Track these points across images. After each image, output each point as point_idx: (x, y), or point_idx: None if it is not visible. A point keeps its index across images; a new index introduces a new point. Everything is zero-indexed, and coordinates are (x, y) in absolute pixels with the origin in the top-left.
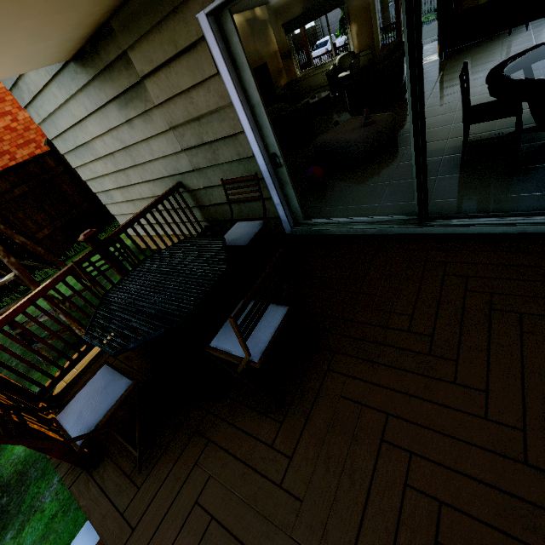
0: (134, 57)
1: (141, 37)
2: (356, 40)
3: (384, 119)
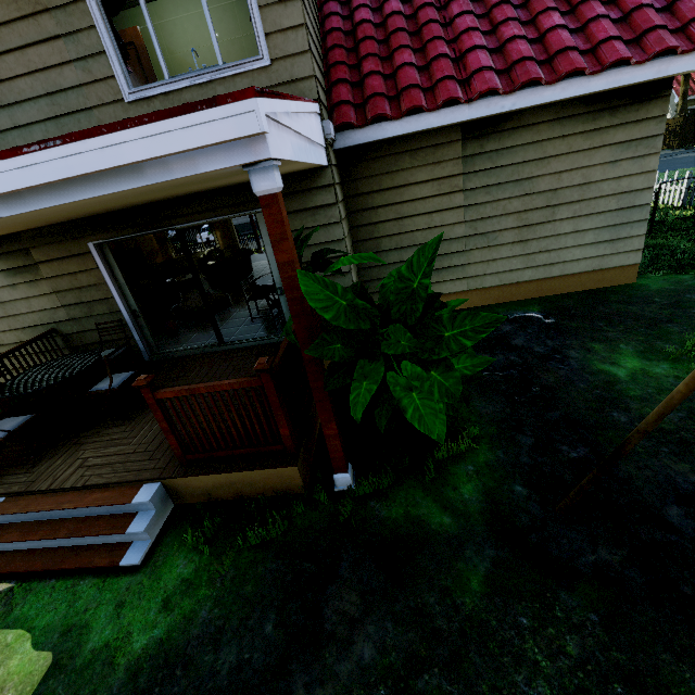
0: (35, 252)
1: (44, 244)
2: (221, 241)
3: (220, 296)
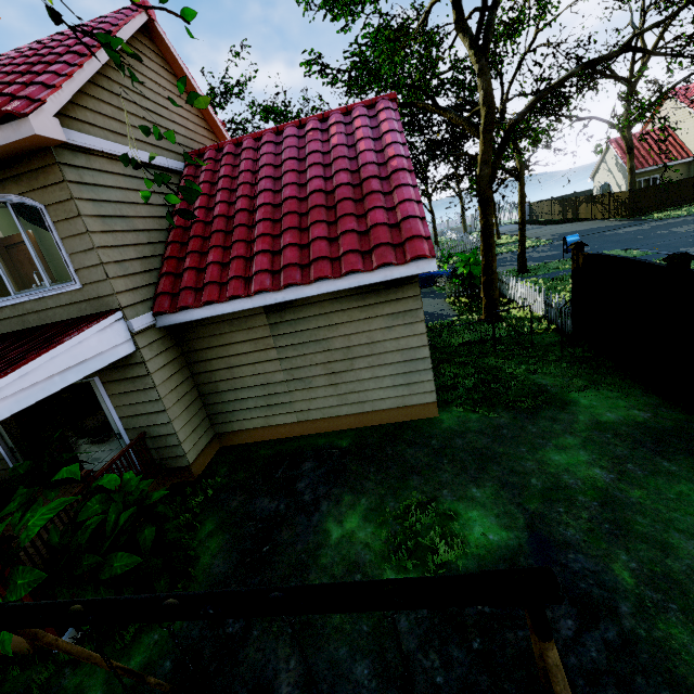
0: None
1: None
2: None
3: None
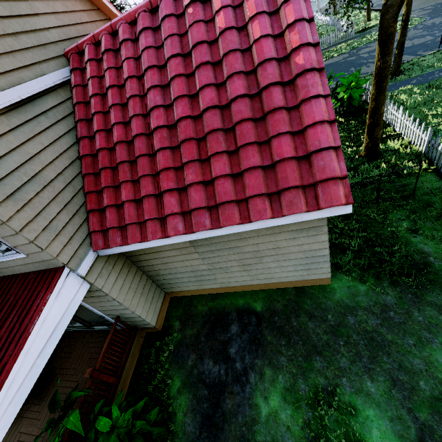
0: None
1: None
2: None
3: None
